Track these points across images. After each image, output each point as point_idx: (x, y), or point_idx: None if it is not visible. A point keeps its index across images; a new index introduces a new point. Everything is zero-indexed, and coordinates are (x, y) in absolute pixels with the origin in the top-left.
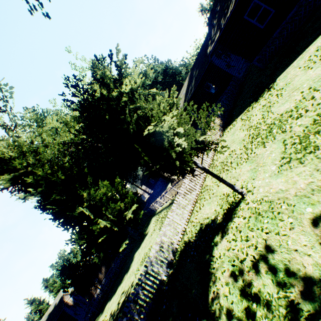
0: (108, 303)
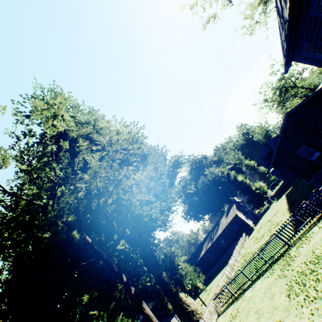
0: None
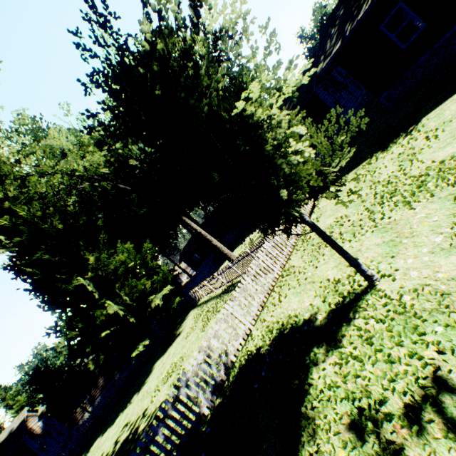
0: (98, 438)
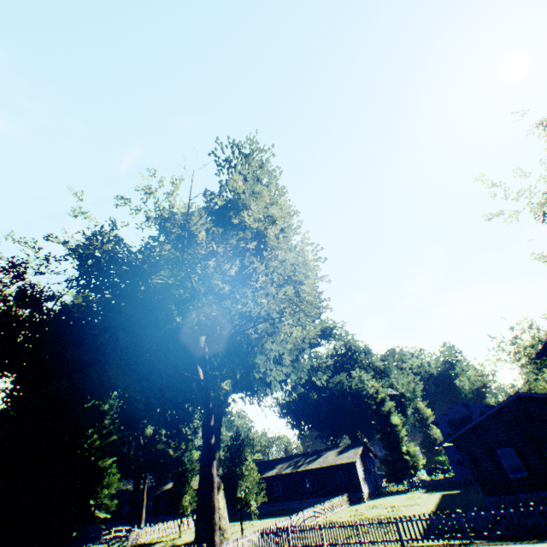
0: None
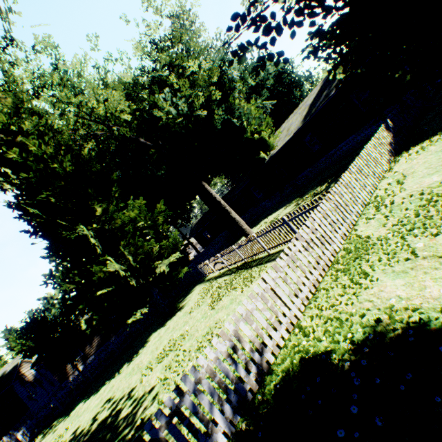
0: (80, 404)
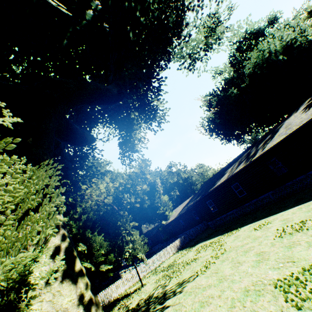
0: None
